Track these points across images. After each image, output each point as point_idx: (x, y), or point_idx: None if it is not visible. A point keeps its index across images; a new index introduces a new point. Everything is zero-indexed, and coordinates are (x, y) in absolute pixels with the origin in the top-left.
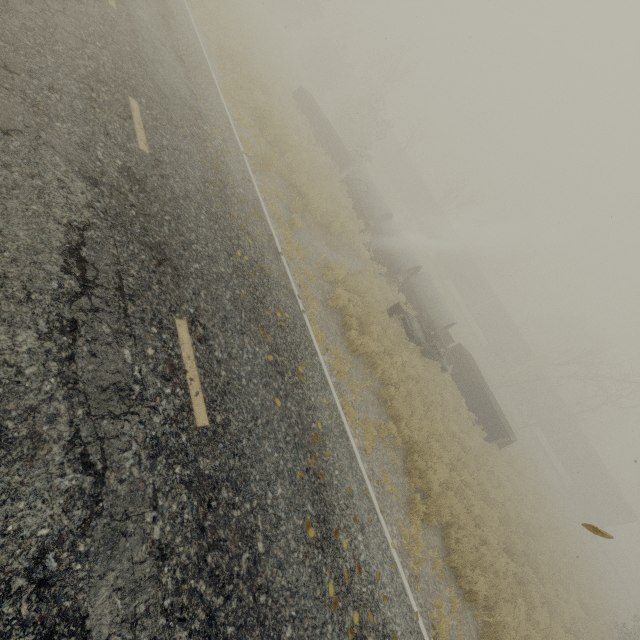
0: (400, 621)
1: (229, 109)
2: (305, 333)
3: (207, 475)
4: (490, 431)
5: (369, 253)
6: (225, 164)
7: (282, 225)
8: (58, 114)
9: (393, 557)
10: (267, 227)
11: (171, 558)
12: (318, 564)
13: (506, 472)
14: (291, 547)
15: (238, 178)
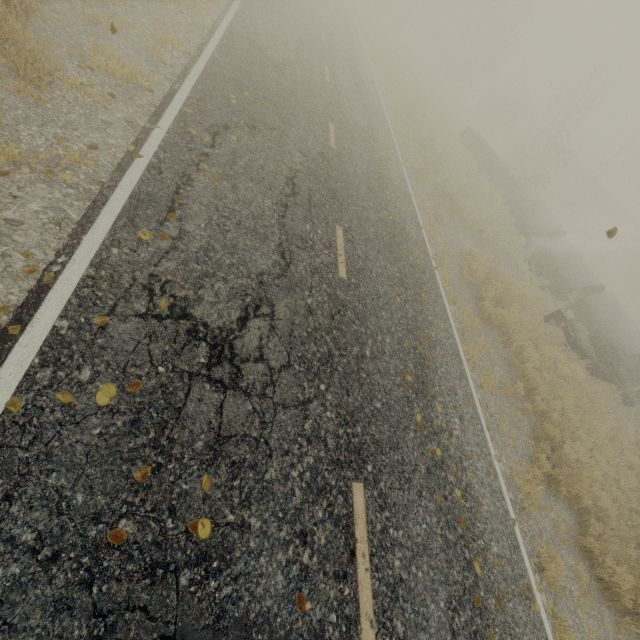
0: (489, 503)
1: (396, 140)
2: (433, 281)
3: (340, 299)
4: None
5: (529, 267)
6: (386, 166)
7: (428, 215)
8: (293, 125)
9: (494, 465)
10: (413, 210)
11: (314, 316)
12: (410, 397)
13: None
14: (390, 372)
15: (394, 176)
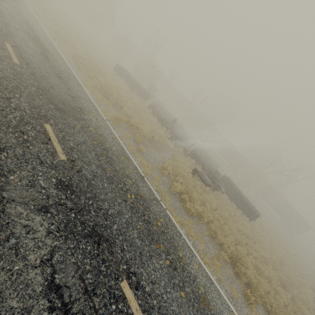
0: None
1: (90, 94)
2: (172, 224)
3: None
4: (249, 216)
5: (172, 142)
6: (102, 135)
7: (136, 154)
8: (9, 168)
9: None
10: (132, 163)
11: None
12: None
13: (262, 234)
14: None
15: (110, 140)
